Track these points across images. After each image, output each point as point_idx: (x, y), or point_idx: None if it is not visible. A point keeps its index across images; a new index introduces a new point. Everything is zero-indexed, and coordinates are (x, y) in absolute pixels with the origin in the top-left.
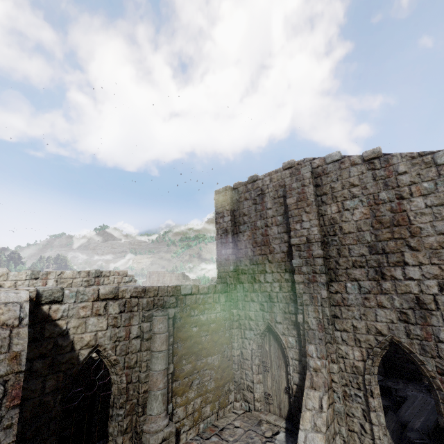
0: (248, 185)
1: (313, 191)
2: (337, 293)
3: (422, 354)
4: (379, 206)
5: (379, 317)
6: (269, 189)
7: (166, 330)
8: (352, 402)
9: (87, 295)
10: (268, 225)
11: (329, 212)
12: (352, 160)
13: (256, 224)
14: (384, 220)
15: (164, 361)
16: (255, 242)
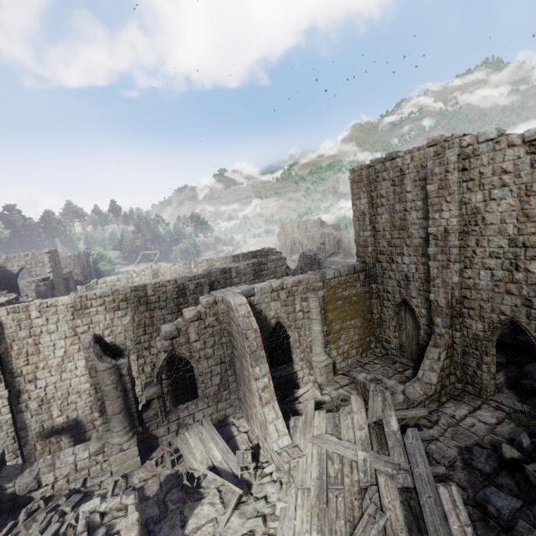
0: (386, 163)
1: (457, 179)
2: (469, 279)
3: (535, 331)
4: (530, 198)
5: (505, 301)
6: (409, 169)
7: (318, 306)
8: (469, 357)
9: (266, 290)
10: (406, 210)
11: (473, 201)
12: (509, 140)
13: (394, 208)
14: (531, 215)
15: (320, 325)
16: (393, 226)
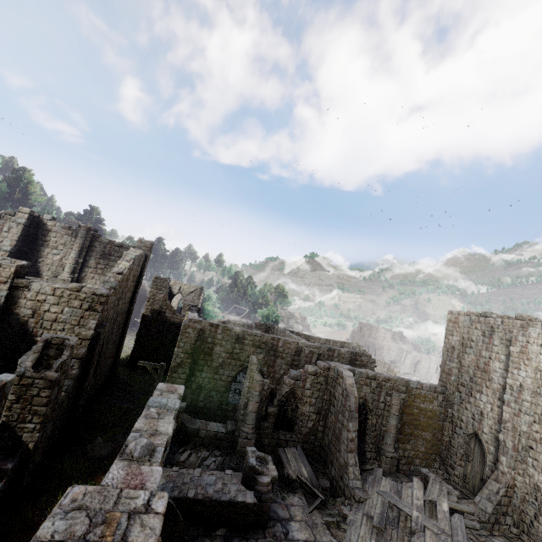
0: (480, 318)
1: (535, 350)
2: (536, 433)
3: None
4: None
5: None
6: (498, 329)
7: (399, 405)
8: (528, 505)
9: (363, 375)
10: (491, 358)
11: None
12: None
13: (481, 353)
14: None
15: (396, 420)
16: (477, 366)
